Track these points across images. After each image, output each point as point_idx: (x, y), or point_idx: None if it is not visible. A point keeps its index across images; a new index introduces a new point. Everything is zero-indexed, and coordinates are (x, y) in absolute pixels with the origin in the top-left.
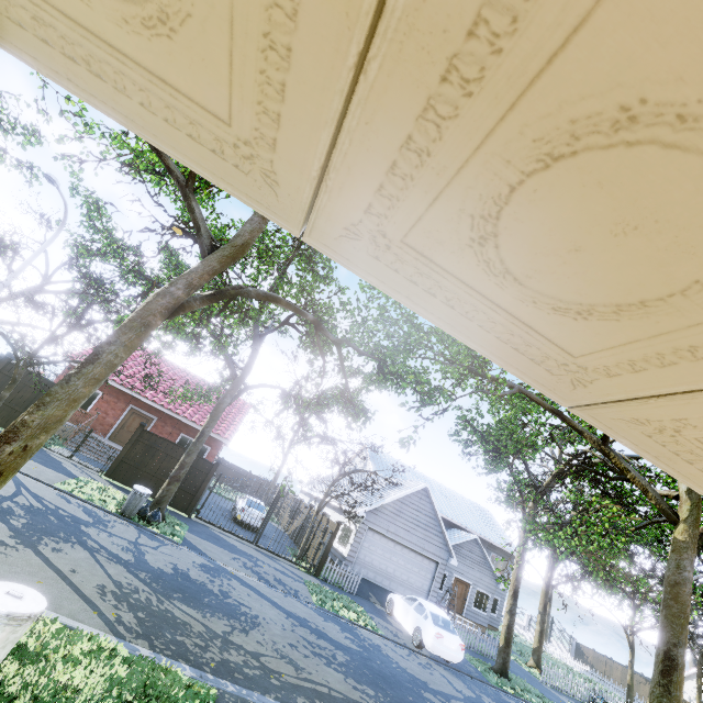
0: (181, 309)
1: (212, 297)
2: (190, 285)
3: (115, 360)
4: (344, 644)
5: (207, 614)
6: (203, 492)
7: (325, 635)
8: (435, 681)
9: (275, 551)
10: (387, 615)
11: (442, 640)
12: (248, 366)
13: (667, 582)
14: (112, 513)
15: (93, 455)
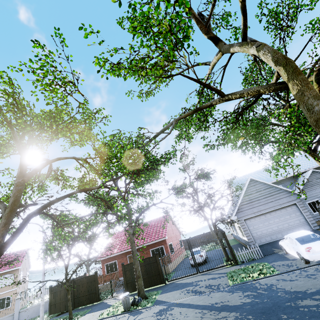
0: (2, 248)
1: (17, 230)
2: None
3: None
4: (239, 304)
5: None
6: (161, 269)
7: (226, 306)
8: (317, 283)
9: (213, 267)
10: (286, 255)
11: (312, 250)
12: (128, 212)
13: (313, 126)
14: (120, 314)
15: (118, 289)
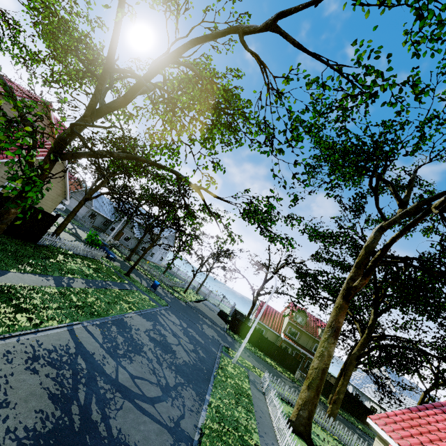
0: None
1: None
2: None
3: None
4: None
5: None
6: None
7: None
8: None
9: None
10: None
11: None
12: None
13: None
14: None
15: None
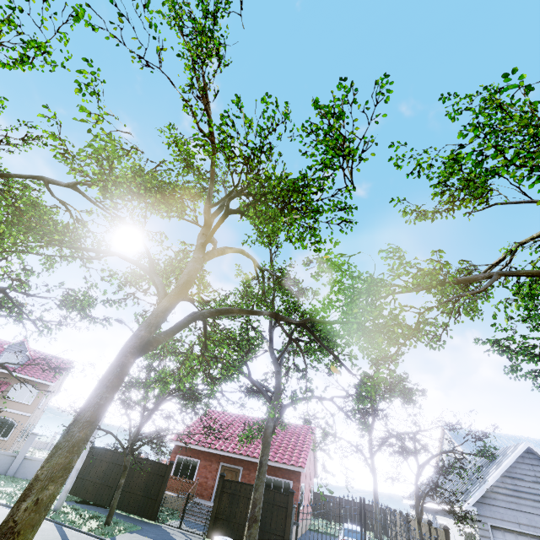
0: (149, 344)
1: (173, 328)
2: (149, 324)
3: (102, 401)
4: None
5: None
6: (290, 530)
7: None
8: None
9: None
10: None
11: None
12: (276, 387)
13: None
14: None
15: (195, 518)
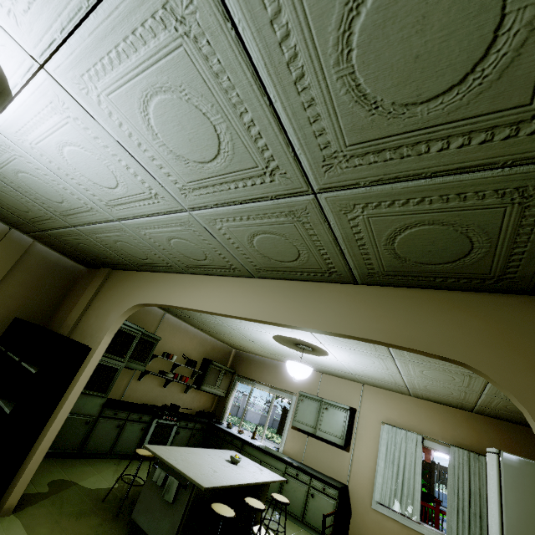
0: None
1: None
2: None
3: None
4: None
5: None
6: (434, 485)
7: None
8: None
9: None
10: None
11: None
12: None
13: None
14: None
15: None
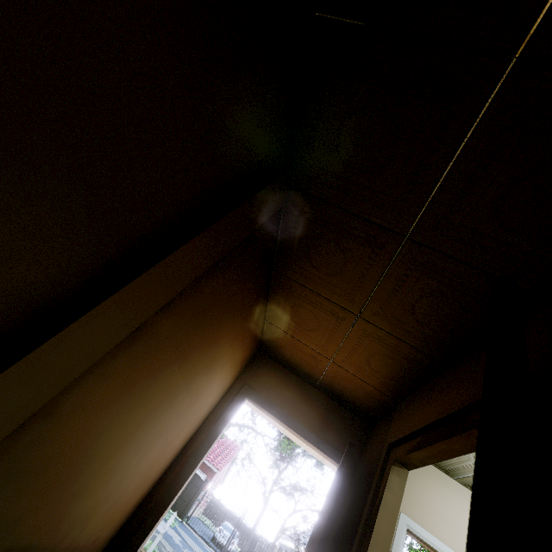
0: None
1: None
2: None
3: None
4: None
5: (175, 551)
6: (194, 502)
7: None
8: None
9: None
10: None
11: None
12: None
13: None
14: None
15: None
